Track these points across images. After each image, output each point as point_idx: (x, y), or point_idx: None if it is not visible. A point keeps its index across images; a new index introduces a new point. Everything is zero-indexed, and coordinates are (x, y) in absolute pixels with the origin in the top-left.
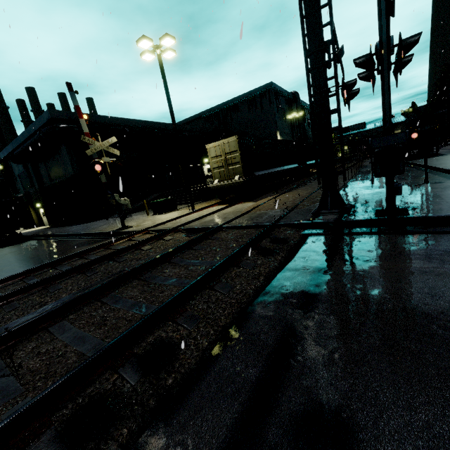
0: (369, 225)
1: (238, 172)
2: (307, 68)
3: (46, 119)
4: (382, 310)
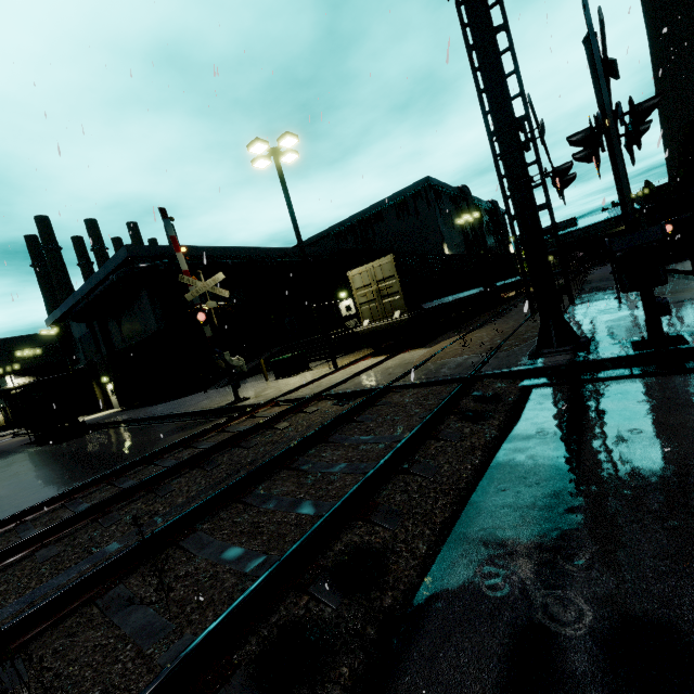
0: (626, 364)
1: (397, 306)
2: (495, 154)
3: (121, 258)
4: (688, 482)
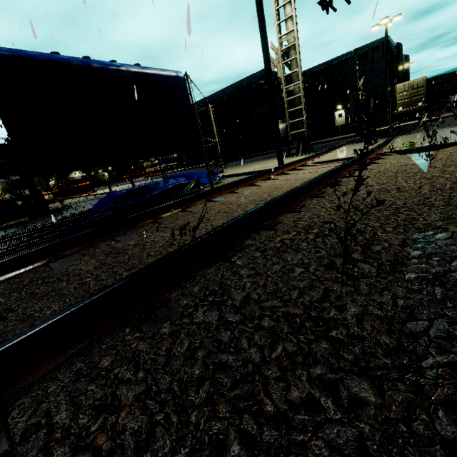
0: None
1: (420, 101)
2: None
3: (257, 76)
4: None
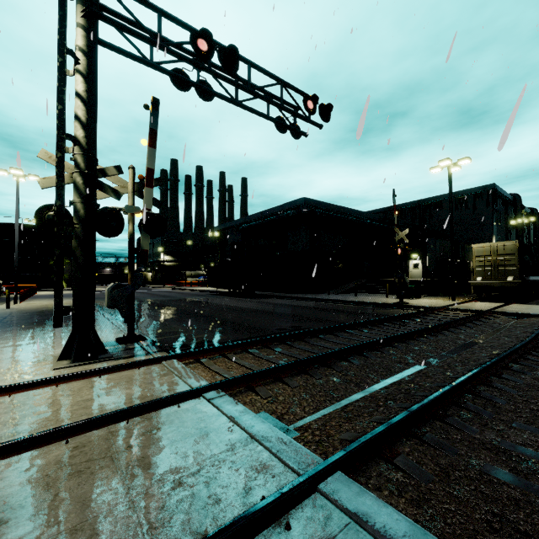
0: None
1: (510, 274)
2: None
3: (297, 204)
4: None
